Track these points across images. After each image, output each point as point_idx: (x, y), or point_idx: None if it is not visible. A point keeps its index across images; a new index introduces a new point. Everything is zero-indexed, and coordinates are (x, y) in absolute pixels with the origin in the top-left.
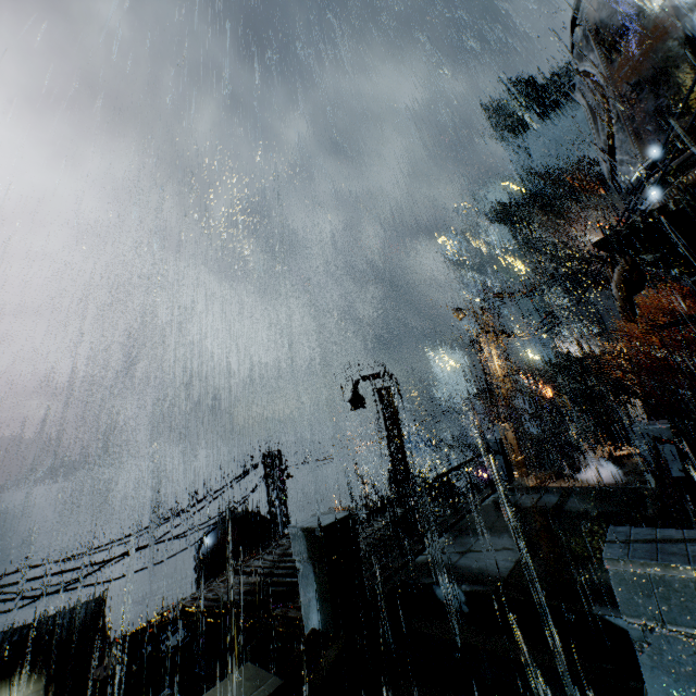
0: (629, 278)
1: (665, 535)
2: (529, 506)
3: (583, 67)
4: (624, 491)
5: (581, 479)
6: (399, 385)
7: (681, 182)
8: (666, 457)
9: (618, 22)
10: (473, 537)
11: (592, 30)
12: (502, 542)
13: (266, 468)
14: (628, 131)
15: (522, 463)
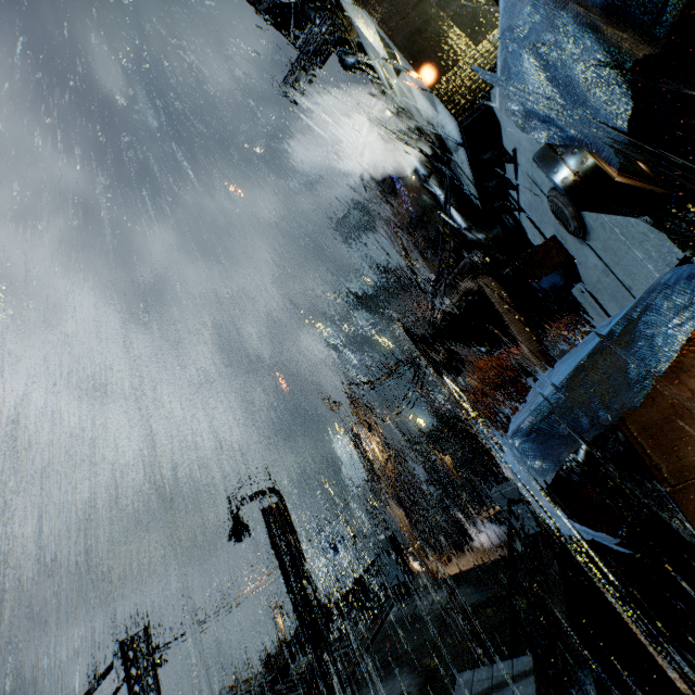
0: (450, 364)
1: (499, 675)
2: (425, 614)
3: (376, 207)
4: (500, 563)
5: (475, 546)
6: (284, 499)
7: (458, 291)
8: (522, 516)
9: (388, 180)
10: (372, 688)
11: (374, 184)
12: (401, 683)
13: (127, 662)
14: (416, 253)
15: (421, 549)
